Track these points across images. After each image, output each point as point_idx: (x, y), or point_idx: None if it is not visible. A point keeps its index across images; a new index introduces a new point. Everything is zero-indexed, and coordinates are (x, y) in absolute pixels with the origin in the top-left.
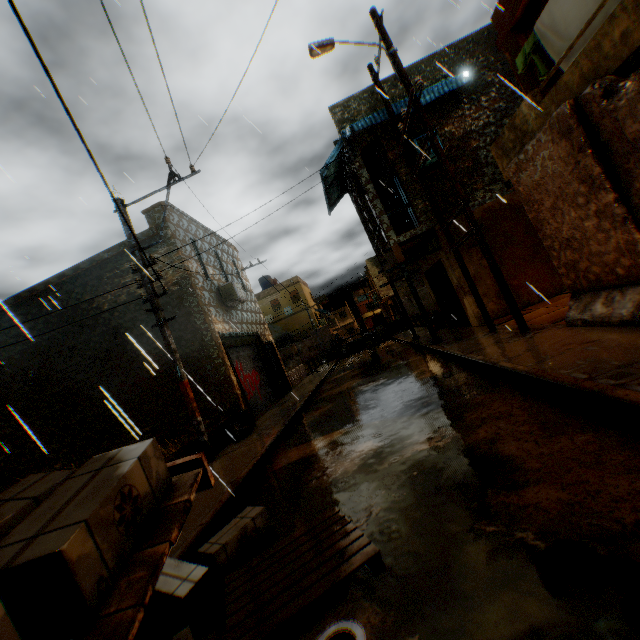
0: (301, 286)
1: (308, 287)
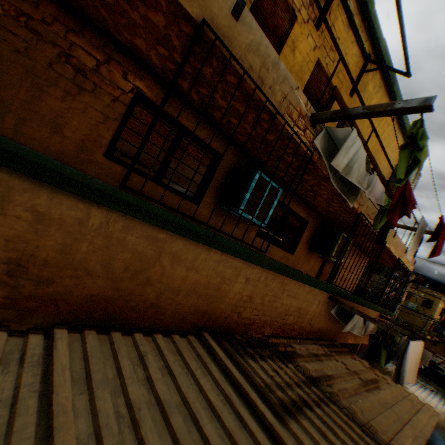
0: (438, 302)
1: (444, 303)
